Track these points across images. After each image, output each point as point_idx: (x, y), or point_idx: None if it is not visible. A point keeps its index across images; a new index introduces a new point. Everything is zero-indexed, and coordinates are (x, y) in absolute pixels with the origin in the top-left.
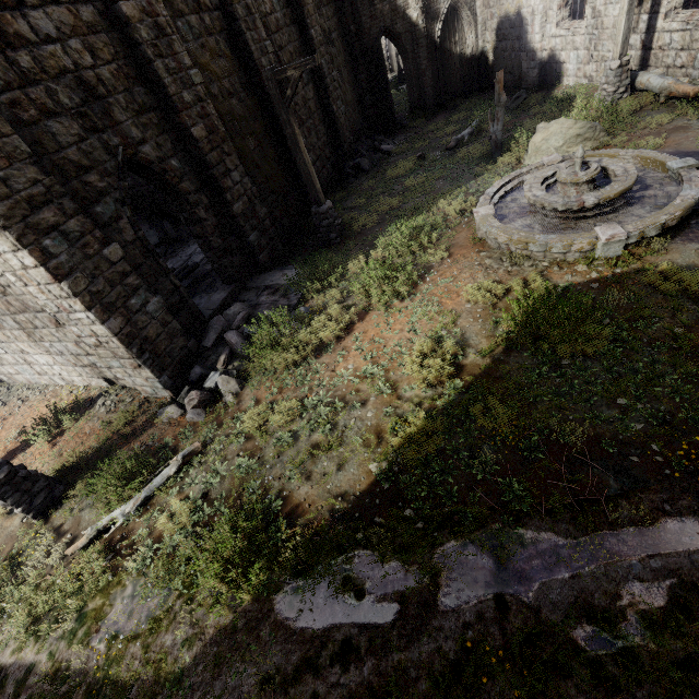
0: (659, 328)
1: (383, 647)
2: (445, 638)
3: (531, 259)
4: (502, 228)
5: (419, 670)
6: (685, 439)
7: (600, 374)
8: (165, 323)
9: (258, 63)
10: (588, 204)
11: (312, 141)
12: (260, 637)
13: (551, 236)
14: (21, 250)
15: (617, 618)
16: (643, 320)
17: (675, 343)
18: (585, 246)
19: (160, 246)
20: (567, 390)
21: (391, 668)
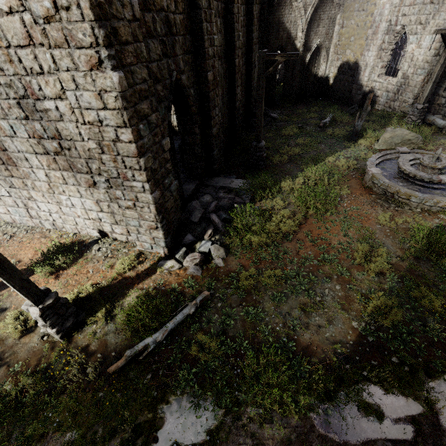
0: None
1: None
2: None
3: (408, 205)
4: (392, 184)
5: None
6: None
7: None
8: (175, 200)
9: (235, 44)
10: (443, 181)
11: None
12: None
13: (425, 195)
14: (126, 128)
15: None
16: None
17: None
18: None
19: None
20: None
21: None
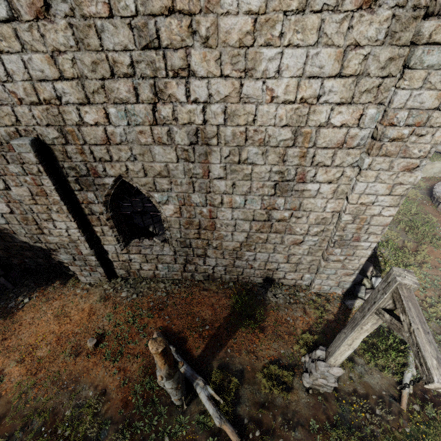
0: None
1: None
2: None
3: None
4: None
5: None
6: None
7: None
8: None
9: None
10: None
11: None
12: None
13: None
14: (397, 207)
15: None
16: None
17: None
18: None
19: None
20: None
21: None
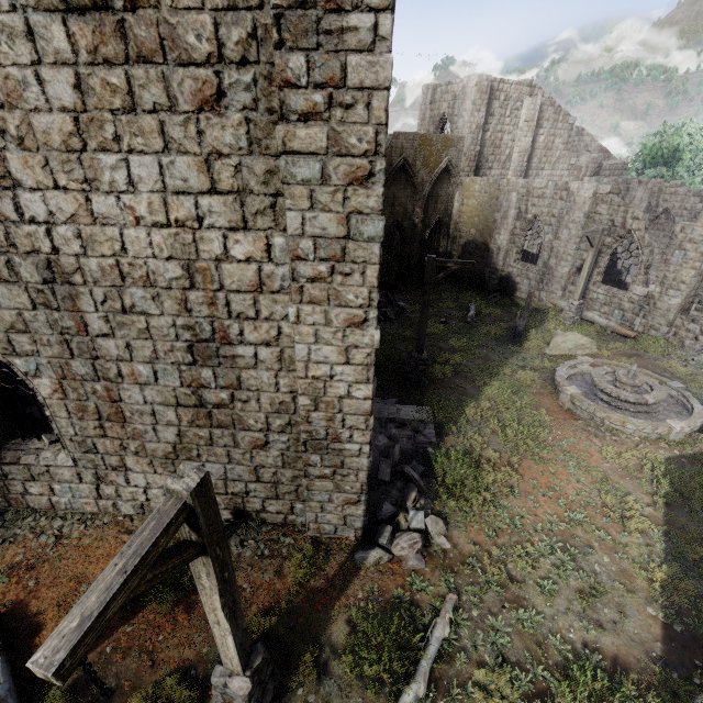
0: None
1: None
2: None
3: (623, 432)
4: (599, 407)
5: None
6: None
7: None
8: None
9: None
10: (649, 402)
11: None
12: None
13: (639, 420)
14: (368, 384)
15: None
16: None
17: None
18: (665, 431)
19: None
20: None
21: None
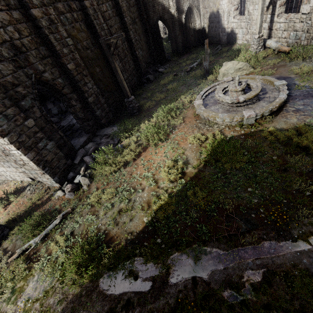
0: (267, 156)
1: (144, 302)
2: (169, 297)
3: (217, 124)
4: (205, 110)
5: (158, 312)
6: (274, 206)
7: (242, 177)
8: (56, 153)
9: (99, 34)
10: (240, 101)
11: (127, 67)
12: (91, 299)
13: (225, 114)
14: None
15: (240, 287)
16: (261, 153)
17: (272, 163)
18: (239, 119)
19: (58, 114)
20: (228, 184)
21: (146, 312)
